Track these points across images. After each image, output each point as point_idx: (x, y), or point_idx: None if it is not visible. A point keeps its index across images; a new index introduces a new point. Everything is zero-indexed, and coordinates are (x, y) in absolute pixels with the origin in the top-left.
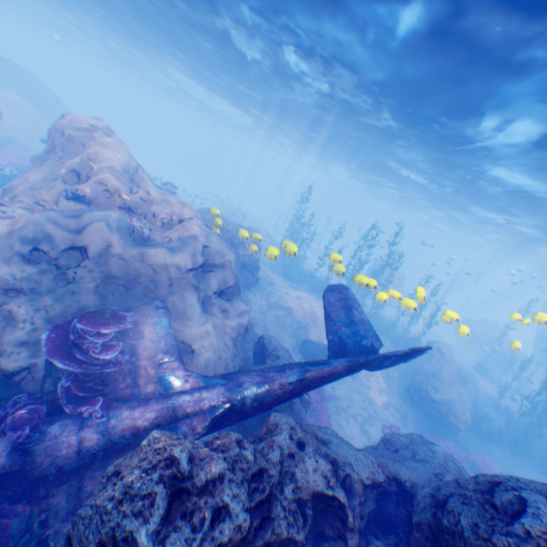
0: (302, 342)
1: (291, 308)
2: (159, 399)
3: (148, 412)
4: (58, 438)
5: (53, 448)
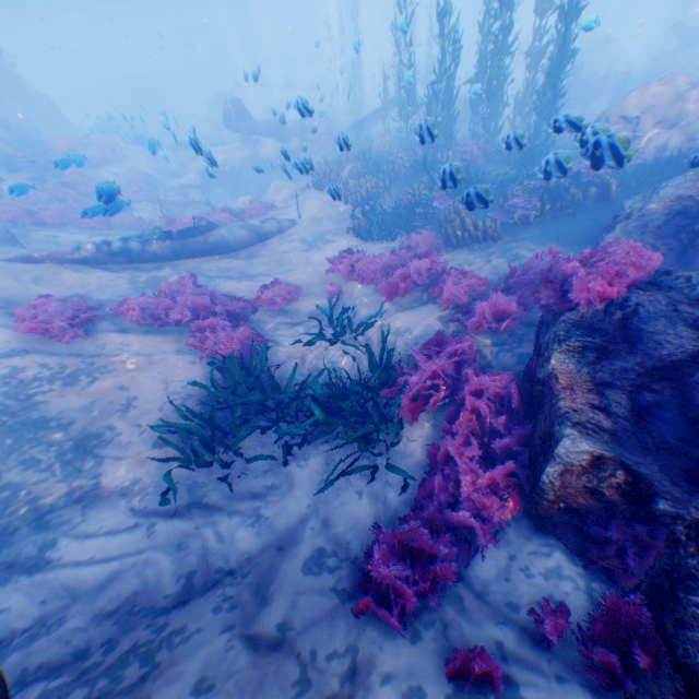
0: None
1: None
2: None
3: None
4: None
5: None
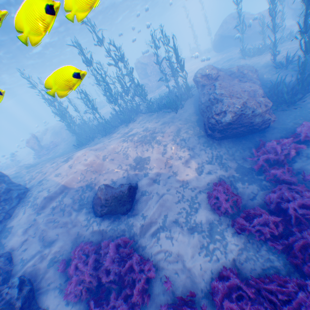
0: (93, 203)
1: (67, 184)
2: None
3: None
4: None
5: None
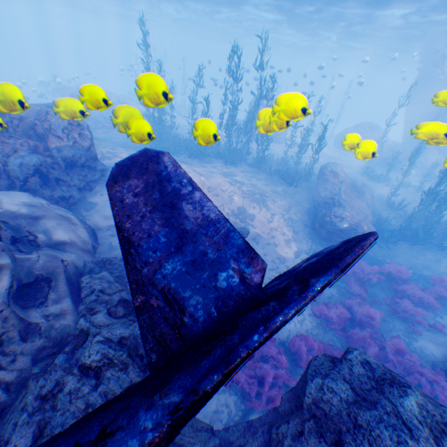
0: None
1: None
2: None
3: None
4: None
5: None
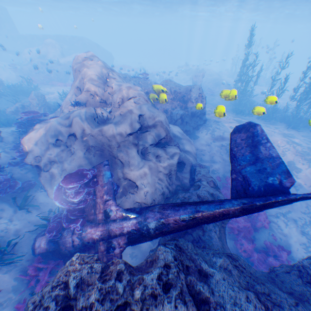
0: None
1: None
2: (102, 224)
3: (97, 231)
4: (65, 238)
5: (64, 242)
